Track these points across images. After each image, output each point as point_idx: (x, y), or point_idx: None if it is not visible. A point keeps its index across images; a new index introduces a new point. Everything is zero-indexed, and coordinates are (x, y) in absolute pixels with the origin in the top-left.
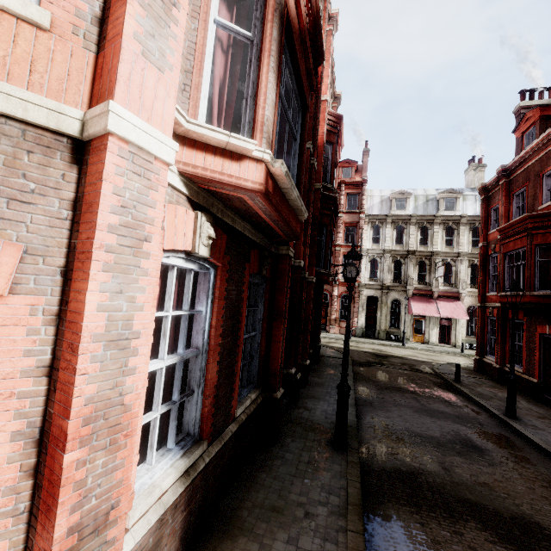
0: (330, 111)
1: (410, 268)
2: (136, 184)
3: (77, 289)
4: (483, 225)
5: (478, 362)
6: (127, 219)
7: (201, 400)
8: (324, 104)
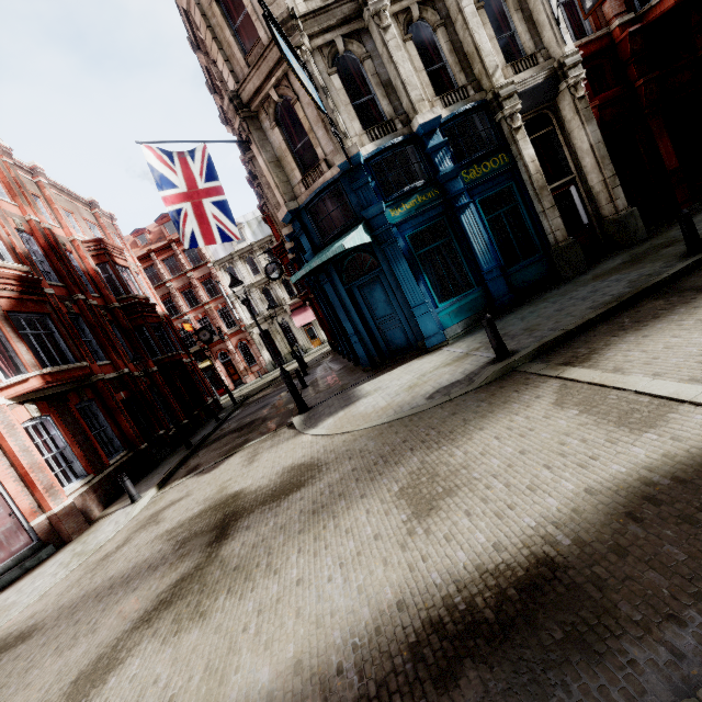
0: (86, 240)
1: (277, 290)
2: (1, 415)
3: (6, 445)
4: None
5: (329, 344)
6: (6, 424)
7: (80, 463)
8: (75, 243)
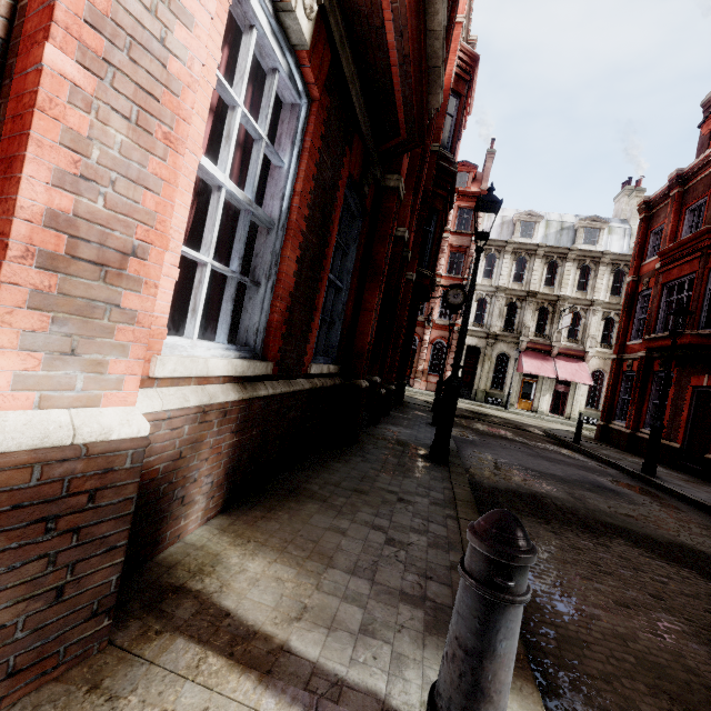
0: (463, 45)
1: (527, 314)
2: None
3: None
4: (637, 253)
5: (602, 429)
6: None
7: (270, 302)
8: (457, 29)
